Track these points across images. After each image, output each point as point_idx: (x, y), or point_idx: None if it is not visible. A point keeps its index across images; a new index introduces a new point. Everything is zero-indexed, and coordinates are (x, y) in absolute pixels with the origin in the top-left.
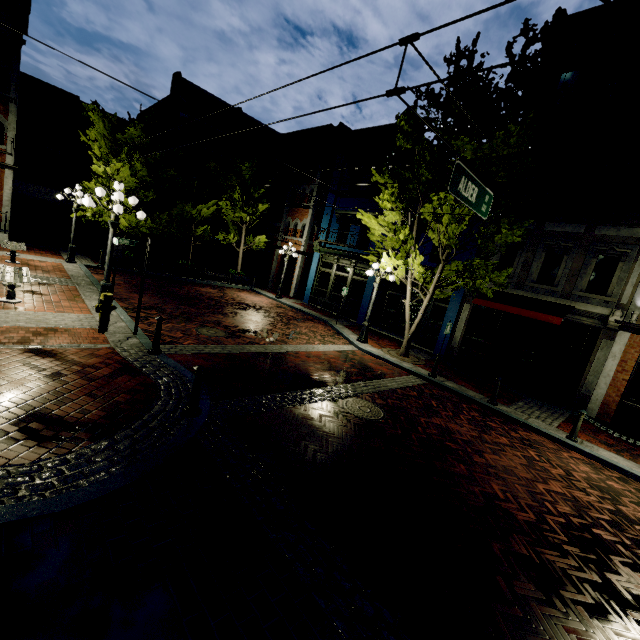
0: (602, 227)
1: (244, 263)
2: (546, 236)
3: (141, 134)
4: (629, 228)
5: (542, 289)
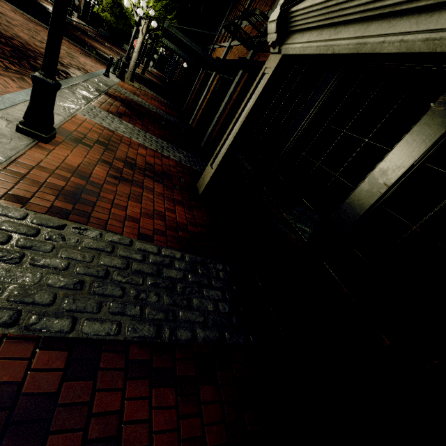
0: None
1: None
2: None
3: None
4: None
5: None
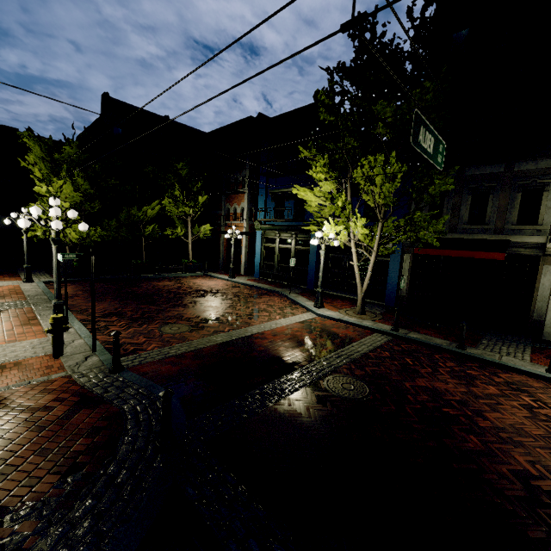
0: (520, 163)
1: (194, 251)
2: (469, 180)
3: (77, 151)
4: (546, 160)
5: (475, 229)
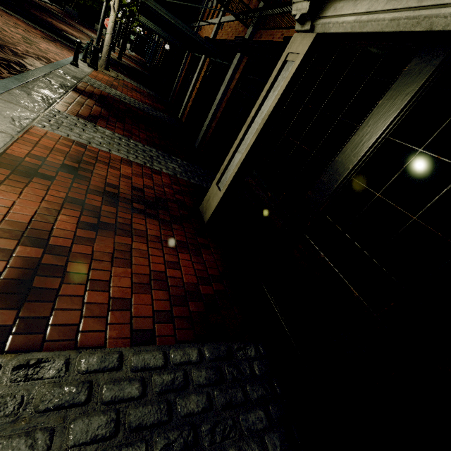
0: None
1: None
2: None
3: None
4: None
5: None
